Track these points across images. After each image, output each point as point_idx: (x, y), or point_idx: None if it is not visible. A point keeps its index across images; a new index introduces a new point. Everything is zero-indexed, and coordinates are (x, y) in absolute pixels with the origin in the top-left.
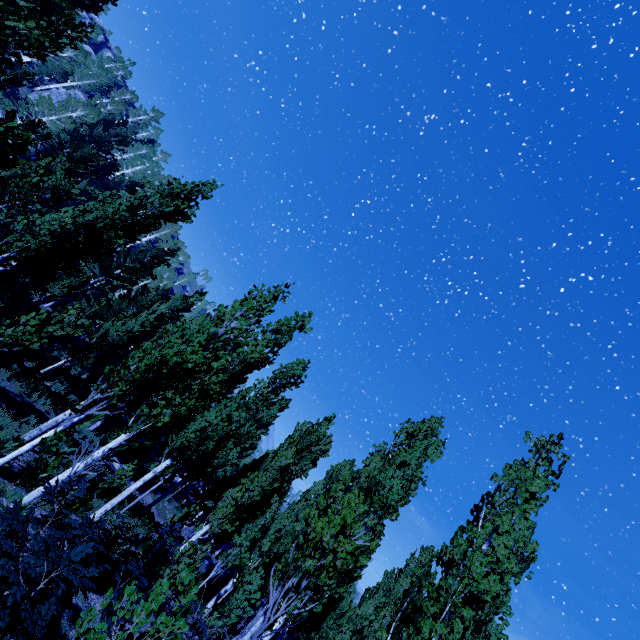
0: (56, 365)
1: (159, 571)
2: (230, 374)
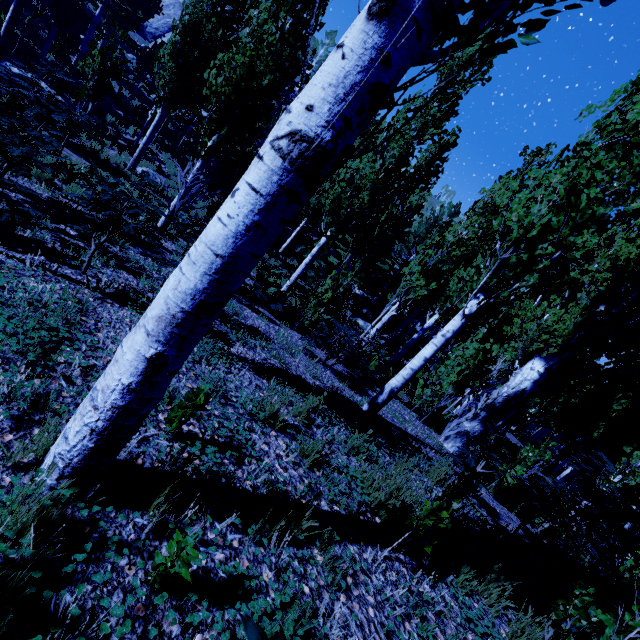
0: (286, 244)
1: (307, 299)
2: (287, 7)
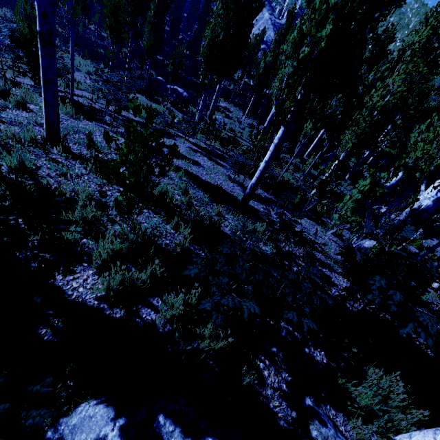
0: (310, 148)
1: (250, 155)
2: None
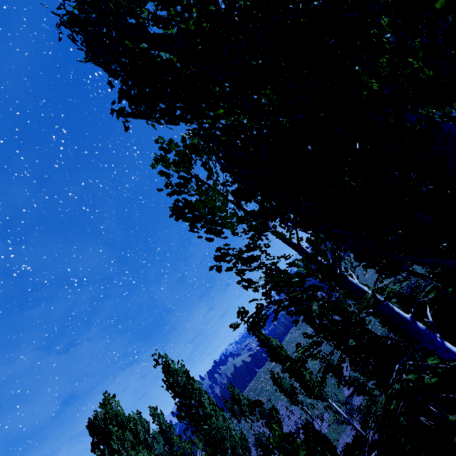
0: None
1: None
2: None
